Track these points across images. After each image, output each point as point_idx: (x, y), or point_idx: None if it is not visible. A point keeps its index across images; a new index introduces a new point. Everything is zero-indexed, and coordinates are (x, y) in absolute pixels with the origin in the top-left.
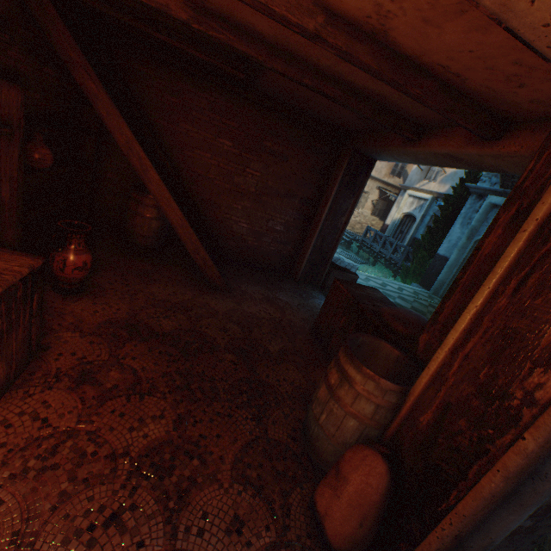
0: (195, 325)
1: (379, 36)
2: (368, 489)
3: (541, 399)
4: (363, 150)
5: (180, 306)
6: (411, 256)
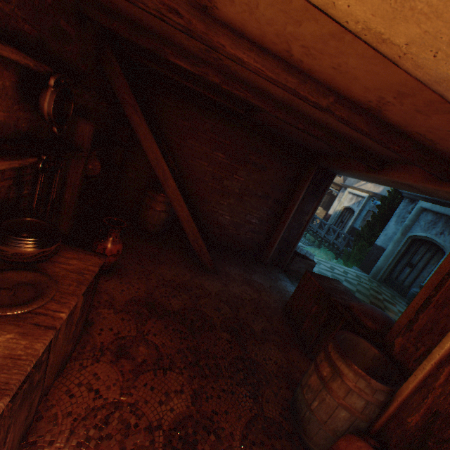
0: (195, 304)
1: (373, 111)
2: None
3: None
4: (328, 167)
5: (182, 286)
6: (351, 243)
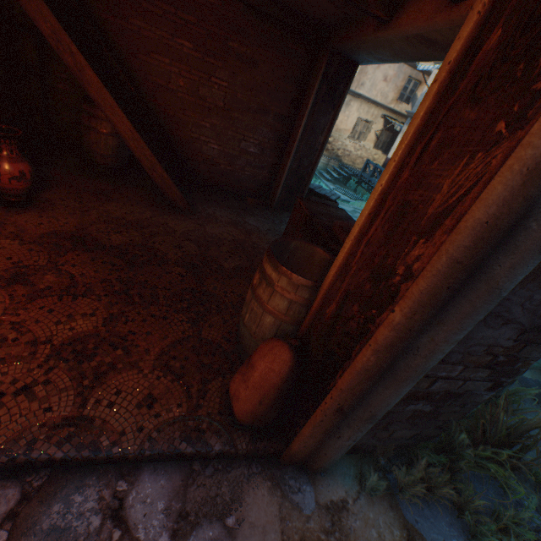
0: (147, 241)
1: None
2: (271, 374)
3: (417, 271)
4: (340, 48)
5: (135, 223)
6: None
